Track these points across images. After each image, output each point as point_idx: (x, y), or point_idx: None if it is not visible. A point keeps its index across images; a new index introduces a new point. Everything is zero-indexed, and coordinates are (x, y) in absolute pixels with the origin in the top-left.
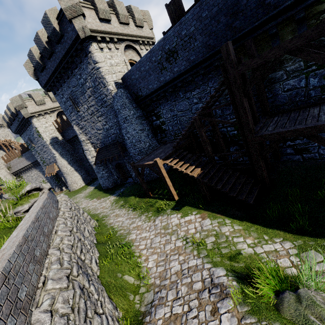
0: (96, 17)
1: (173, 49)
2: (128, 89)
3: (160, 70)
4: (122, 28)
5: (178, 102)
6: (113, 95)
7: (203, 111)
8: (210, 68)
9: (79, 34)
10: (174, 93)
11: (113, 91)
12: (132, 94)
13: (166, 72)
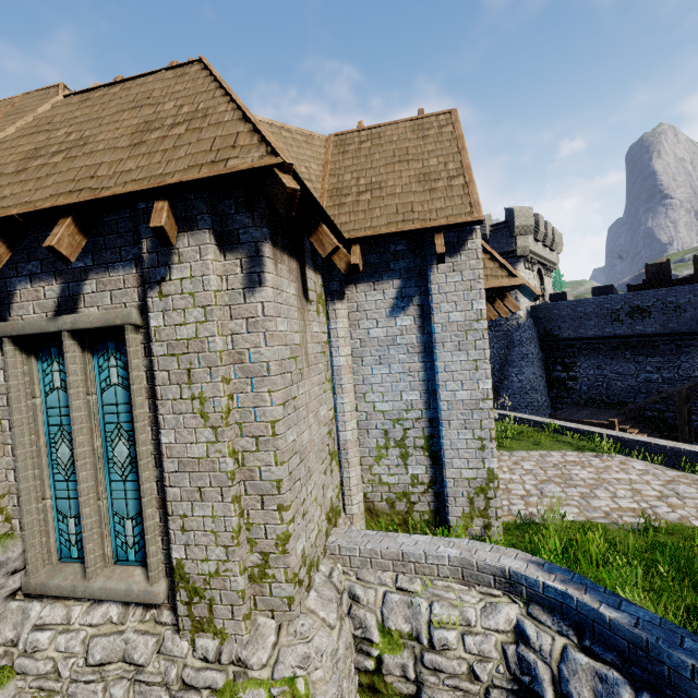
0: (532, 236)
1: (645, 308)
2: (536, 321)
3: (610, 320)
4: (542, 250)
5: (617, 362)
6: (520, 323)
7: (696, 387)
8: (690, 343)
9: (517, 251)
10: (618, 350)
11: (522, 318)
12: (539, 328)
13: (619, 325)
